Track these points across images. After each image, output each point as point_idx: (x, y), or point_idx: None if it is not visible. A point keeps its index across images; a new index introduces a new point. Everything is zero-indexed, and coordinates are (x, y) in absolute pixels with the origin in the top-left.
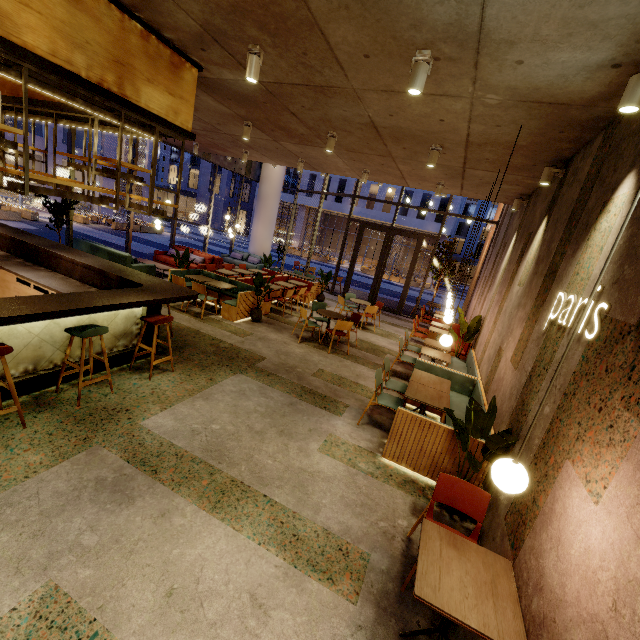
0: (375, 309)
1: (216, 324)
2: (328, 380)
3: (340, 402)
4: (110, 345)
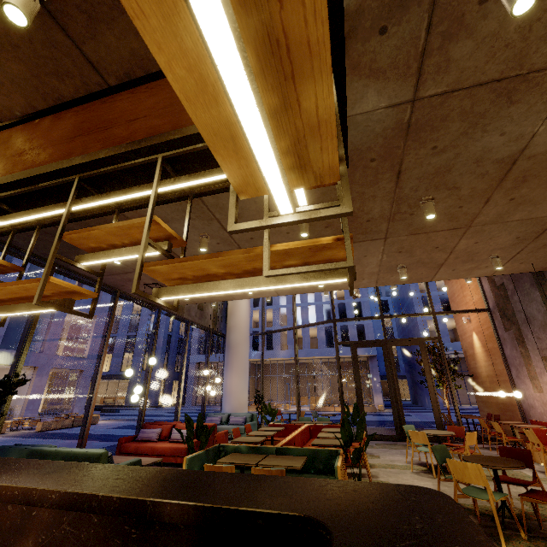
0: (474, 436)
1: None
2: None
3: None
4: None
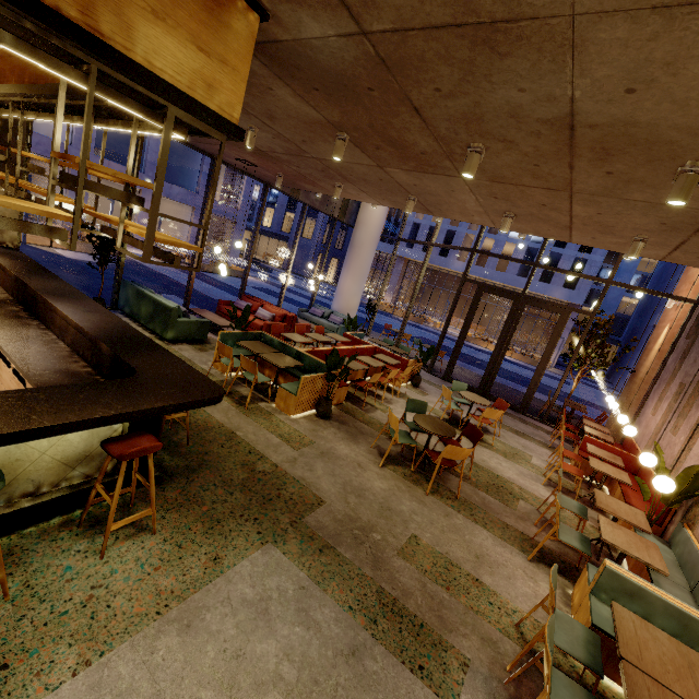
0: (497, 414)
1: (263, 420)
2: (426, 570)
3: (451, 648)
4: (54, 478)
